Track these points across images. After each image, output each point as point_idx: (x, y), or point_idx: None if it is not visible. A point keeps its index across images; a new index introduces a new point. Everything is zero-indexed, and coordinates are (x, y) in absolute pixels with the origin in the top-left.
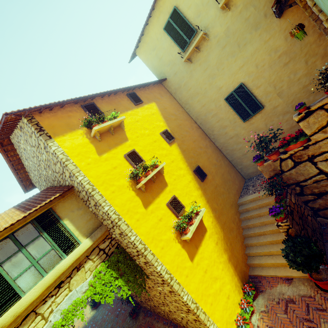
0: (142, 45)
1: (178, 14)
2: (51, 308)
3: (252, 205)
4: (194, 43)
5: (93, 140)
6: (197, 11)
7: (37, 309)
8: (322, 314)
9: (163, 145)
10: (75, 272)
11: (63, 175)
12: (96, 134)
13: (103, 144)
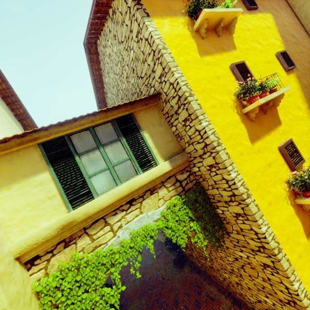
0: None
1: None
2: (120, 223)
3: None
4: None
5: (195, 34)
6: None
7: (107, 218)
8: None
9: (278, 70)
10: (148, 194)
11: (150, 77)
12: (202, 24)
13: (206, 44)
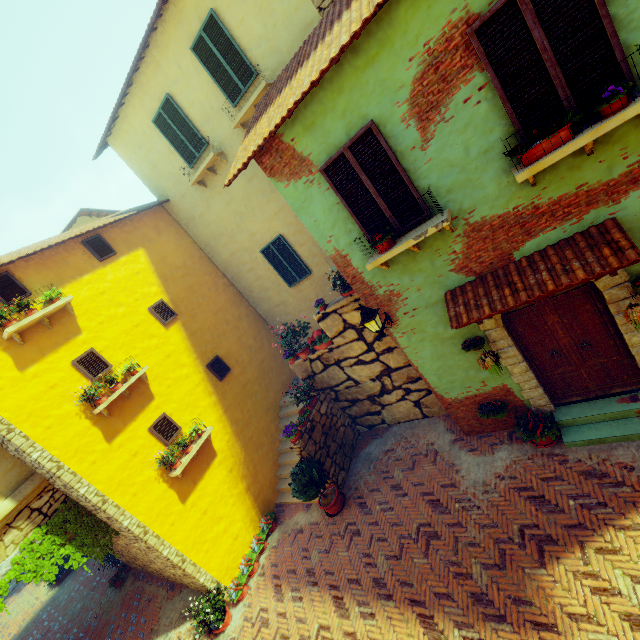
0: (118, 134)
1: (174, 107)
2: None
3: (294, 408)
4: (203, 165)
5: (8, 344)
6: (204, 114)
7: None
8: (318, 541)
9: (153, 329)
10: None
11: None
12: (13, 335)
13: (30, 348)
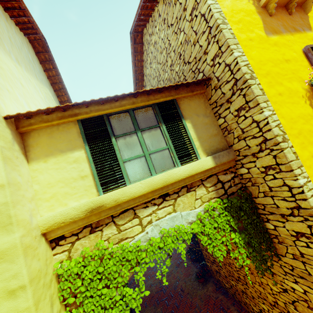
0: None
1: None
2: (150, 218)
3: None
4: None
5: (261, 11)
6: None
7: (137, 209)
8: None
9: None
10: (184, 191)
11: (200, 61)
12: None
13: (274, 21)
